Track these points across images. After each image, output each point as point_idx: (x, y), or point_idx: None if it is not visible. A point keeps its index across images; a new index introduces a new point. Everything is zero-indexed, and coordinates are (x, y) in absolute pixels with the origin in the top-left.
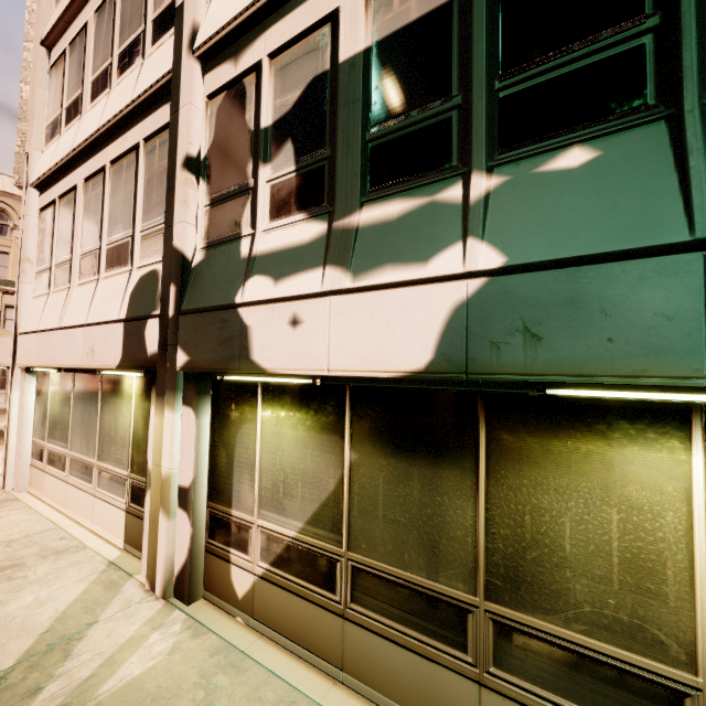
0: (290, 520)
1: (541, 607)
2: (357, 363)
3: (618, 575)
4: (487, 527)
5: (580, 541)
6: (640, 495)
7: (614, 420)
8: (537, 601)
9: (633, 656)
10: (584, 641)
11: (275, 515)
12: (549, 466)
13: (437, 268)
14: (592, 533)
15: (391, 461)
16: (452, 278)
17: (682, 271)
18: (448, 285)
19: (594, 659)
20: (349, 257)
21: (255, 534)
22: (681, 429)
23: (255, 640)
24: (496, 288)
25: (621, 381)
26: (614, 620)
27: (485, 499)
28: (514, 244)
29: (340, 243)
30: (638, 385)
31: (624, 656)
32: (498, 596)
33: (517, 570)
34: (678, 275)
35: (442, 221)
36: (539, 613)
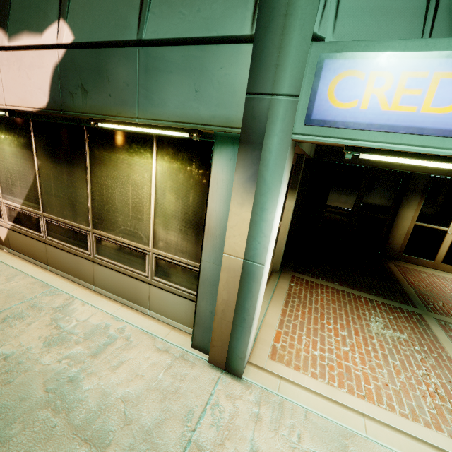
0: (17, 199)
1: (109, 229)
2: (18, 101)
3: (131, 213)
4: (91, 197)
5: (121, 200)
6: (138, 179)
7: (131, 143)
8: (108, 227)
9: (134, 243)
10: (122, 240)
11: (10, 197)
12: (111, 166)
13: (46, 39)
14: (124, 196)
15: (54, 165)
16: (52, 47)
17: (132, 58)
18: (50, 51)
19: (124, 246)
20: (6, 22)
21: (3, 207)
22: (150, 148)
23: (10, 257)
24: (70, 57)
25: (113, 118)
26: (130, 231)
27: (90, 183)
28: (78, 28)
29: (2, 8)
30: (125, 122)
31: (132, 244)
32: (96, 226)
33: (102, 215)
34: (131, 60)
35: (51, 3)
36: (109, 232)
